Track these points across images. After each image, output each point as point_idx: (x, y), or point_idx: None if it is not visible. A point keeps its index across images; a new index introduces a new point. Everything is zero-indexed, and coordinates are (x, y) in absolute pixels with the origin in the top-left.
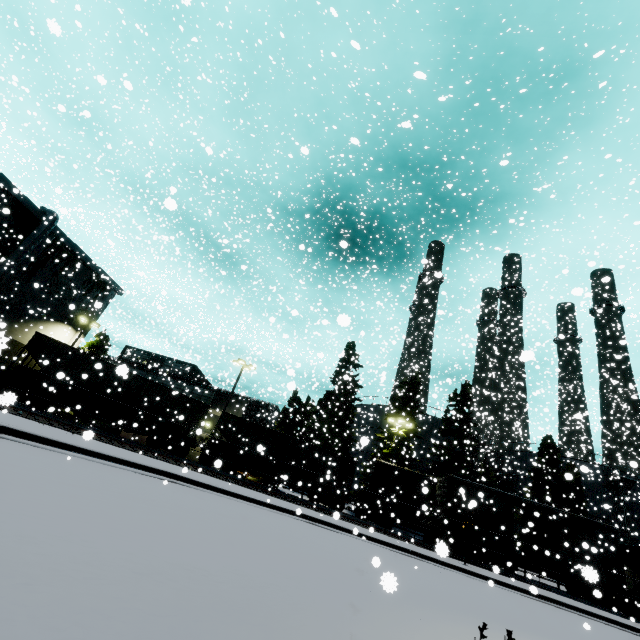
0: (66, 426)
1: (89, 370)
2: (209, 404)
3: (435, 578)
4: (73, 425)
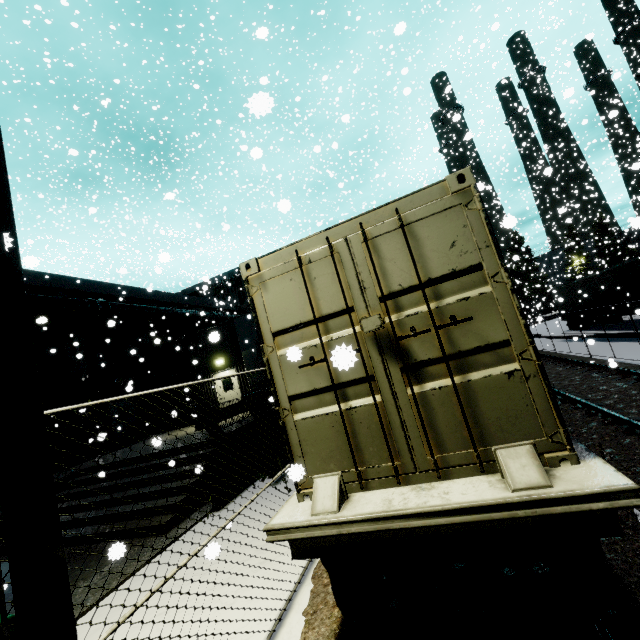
0: None
1: None
2: None
3: None
4: None
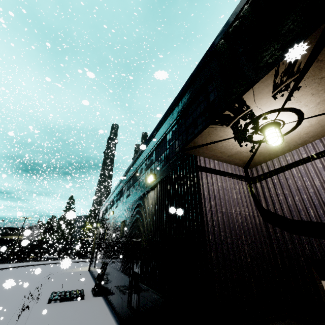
0: None
1: None
2: (6, 234)
3: (86, 264)
4: None
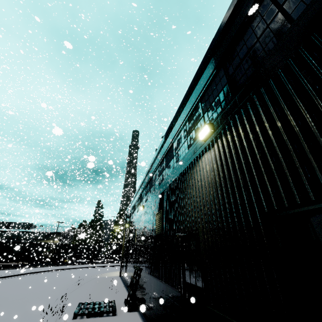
0: (13, 268)
1: (6, 247)
2: (44, 239)
3: (117, 269)
4: (14, 266)
